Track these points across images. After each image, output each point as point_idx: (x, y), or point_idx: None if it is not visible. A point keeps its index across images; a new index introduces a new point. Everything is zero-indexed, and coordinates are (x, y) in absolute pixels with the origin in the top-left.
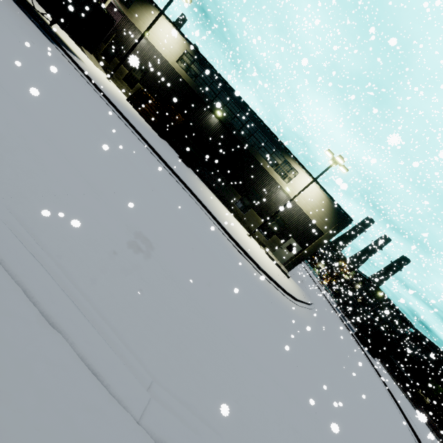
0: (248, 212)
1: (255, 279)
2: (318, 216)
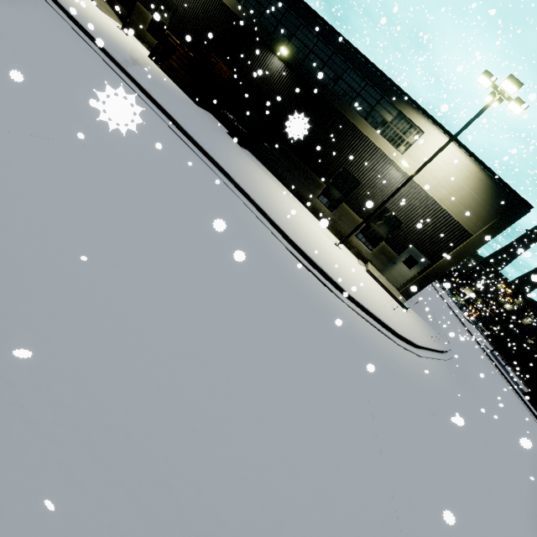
0: (337, 210)
1: (327, 314)
2: (460, 205)
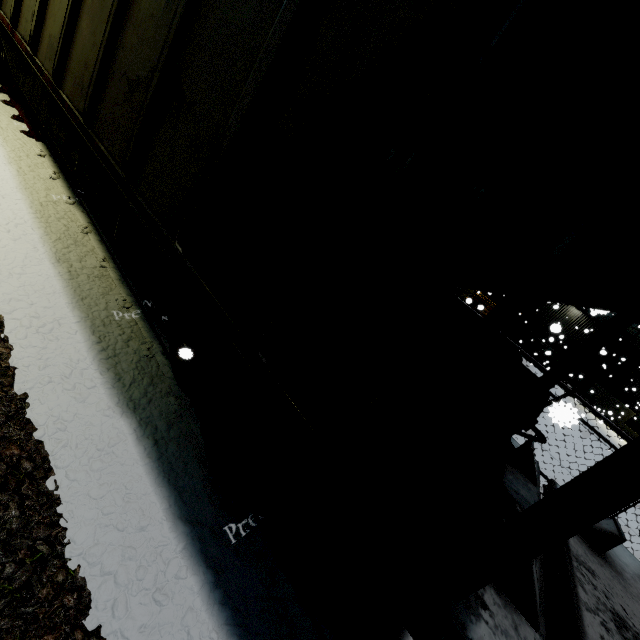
0: None
1: None
2: None
